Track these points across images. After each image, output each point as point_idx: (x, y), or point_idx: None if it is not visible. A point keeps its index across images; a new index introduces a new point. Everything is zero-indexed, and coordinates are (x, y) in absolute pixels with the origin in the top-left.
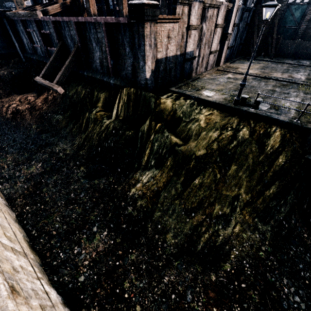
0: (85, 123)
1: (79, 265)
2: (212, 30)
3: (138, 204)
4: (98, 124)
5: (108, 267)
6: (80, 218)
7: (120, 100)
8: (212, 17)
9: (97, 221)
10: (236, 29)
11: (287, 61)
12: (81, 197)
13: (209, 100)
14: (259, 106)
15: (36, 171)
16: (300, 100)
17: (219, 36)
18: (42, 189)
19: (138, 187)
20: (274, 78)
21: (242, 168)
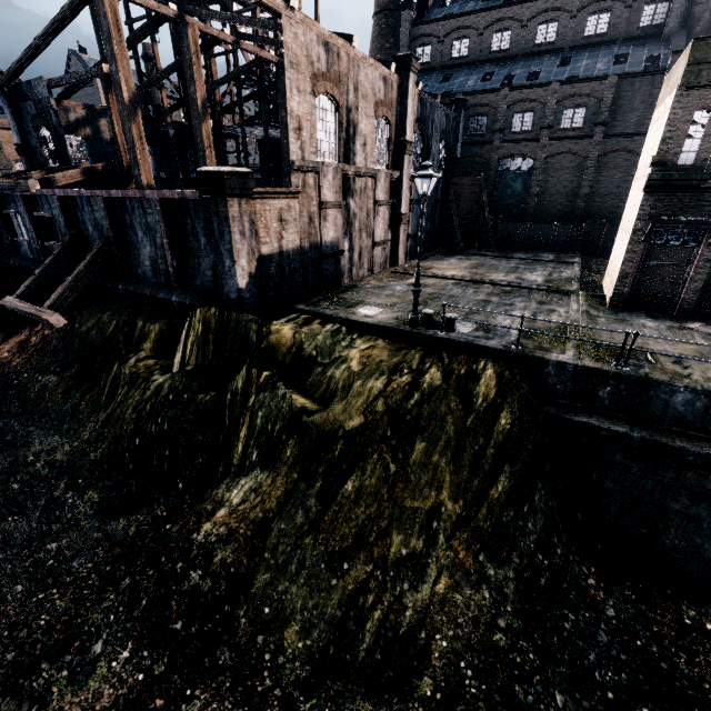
0: (109, 387)
1: None
2: (369, 209)
3: (217, 559)
4: (140, 385)
5: None
6: (61, 625)
7: (190, 332)
8: (364, 190)
9: (107, 626)
10: (419, 207)
11: (518, 255)
12: (75, 565)
13: (366, 322)
14: (457, 328)
15: None
16: (530, 315)
17: (386, 218)
18: None
19: (219, 517)
20: (490, 282)
21: (437, 445)
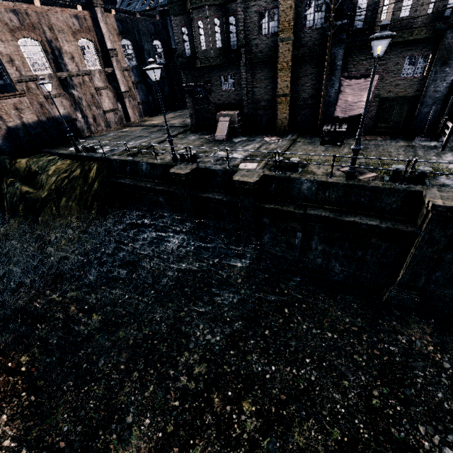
0: None
1: None
2: (93, 93)
3: None
4: None
5: None
6: None
7: None
8: (83, 83)
9: None
10: (143, 85)
11: None
12: None
13: (63, 153)
14: (100, 151)
15: None
16: (147, 140)
17: (110, 96)
18: None
19: None
20: (160, 125)
21: (71, 198)
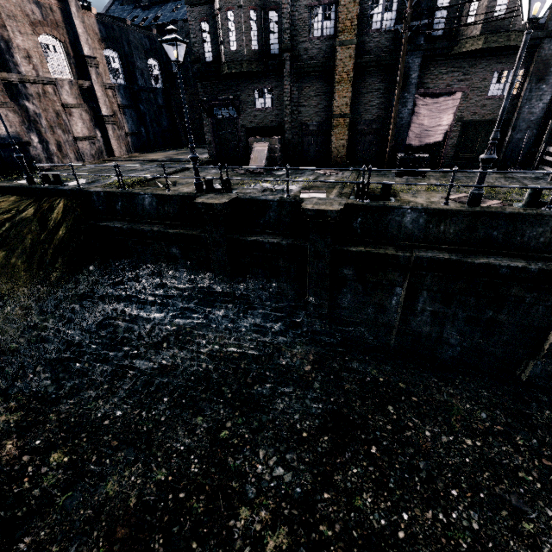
0: None
1: None
2: (58, 111)
3: None
4: None
5: None
6: None
7: None
8: (44, 95)
9: None
10: (133, 112)
11: None
12: None
13: (3, 185)
14: (70, 183)
15: None
16: (144, 173)
17: (85, 118)
18: None
19: None
20: (160, 160)
21: (15, 252)
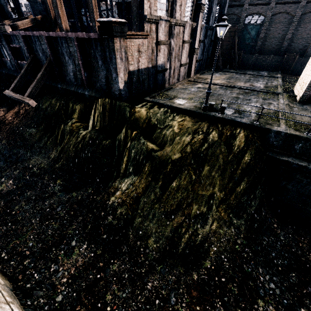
0: (60, 135)
1: (56, 284)
2: (180, 45)
3: (118, 212)
4: (75, 135)
5: (88, 282)
6: (57, 234)
7: (96, 110)
8: (178, 34)
9: (76, 235)
10: (203, 45)
11: (249, 72)
12: (58, 211)
13: (180, 107)
14: (225, 111)
15: (6, 189)
16: (259, 105)
17: (187, 50)
18: (13, 207)
19: (117, 195)
20: (238, 87)
21: (214, 168)
